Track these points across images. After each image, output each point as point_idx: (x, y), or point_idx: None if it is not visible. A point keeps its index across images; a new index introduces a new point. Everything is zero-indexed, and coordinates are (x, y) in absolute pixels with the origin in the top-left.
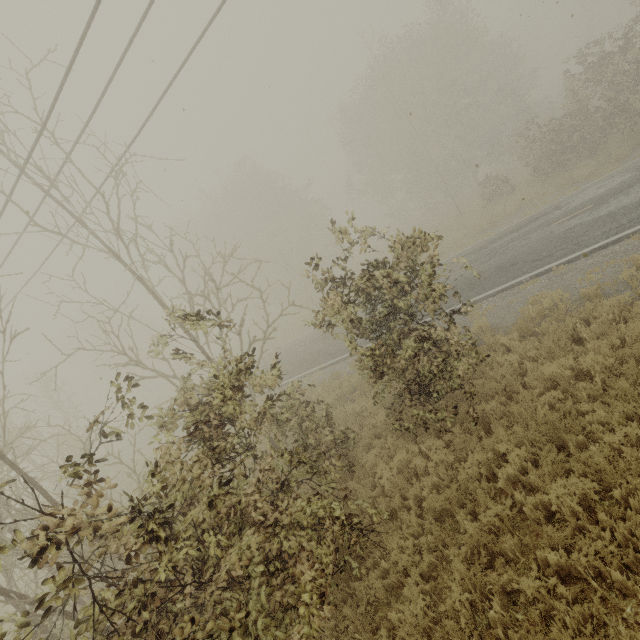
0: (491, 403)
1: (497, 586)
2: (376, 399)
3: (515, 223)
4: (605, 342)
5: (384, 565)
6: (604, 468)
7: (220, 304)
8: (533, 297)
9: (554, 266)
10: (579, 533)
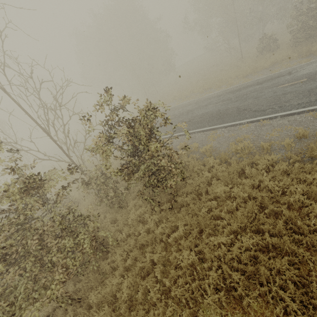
0: (185, 198)
1: (144, 286)
2: (128, 187)
3: (263, 77)
4: (252, 181)
5: (113, 259)
6: (206, 253)
7: (62, 115)
8: (241, 136)
9: (261, 119)
10: (185, 274)
